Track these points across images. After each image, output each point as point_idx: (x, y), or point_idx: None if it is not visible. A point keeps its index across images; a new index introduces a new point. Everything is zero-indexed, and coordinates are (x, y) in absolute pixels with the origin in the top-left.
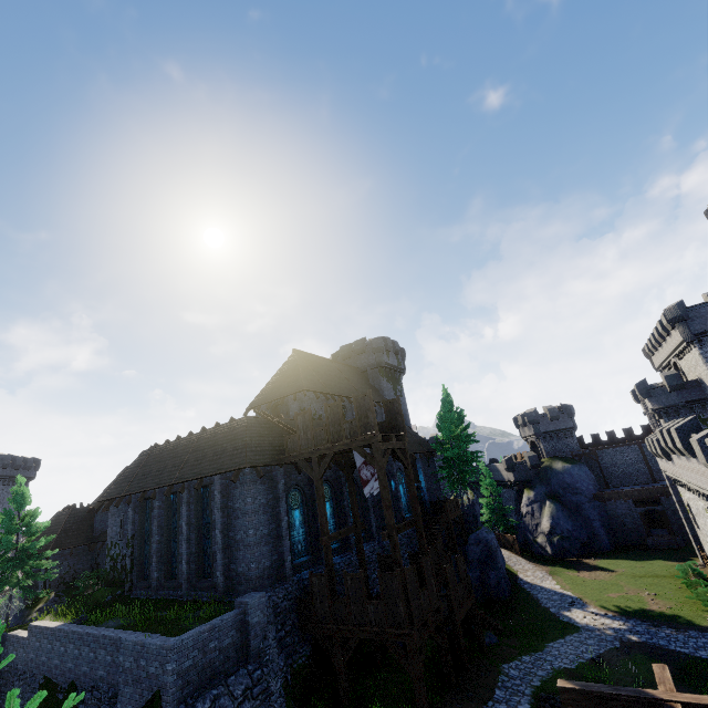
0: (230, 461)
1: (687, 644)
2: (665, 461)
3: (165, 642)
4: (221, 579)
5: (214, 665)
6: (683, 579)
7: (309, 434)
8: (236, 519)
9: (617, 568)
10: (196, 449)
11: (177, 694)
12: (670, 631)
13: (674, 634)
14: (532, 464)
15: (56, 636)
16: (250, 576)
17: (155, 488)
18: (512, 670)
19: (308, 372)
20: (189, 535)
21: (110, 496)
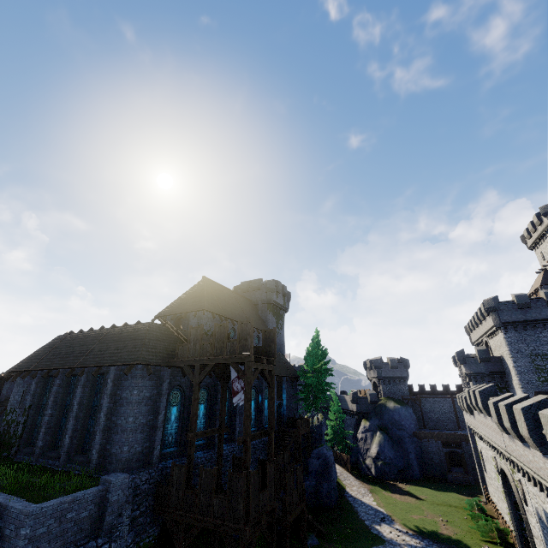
0: (127, 356)
1: None
2: (469, 415)
3: (26, 507)
4: (96, 456)
5: (66, 534)
6: (469, 511)
7: (197, 345)
8: (120, 406)
9: (422, 494)
10: (102, 341)
11: None
12: None
13: None
14: (372, 400)
15: None
16: (121, 458)
17: (59, 368)
18: None
19: (211, 296)
20: (78, 414)
21: (19, 368)
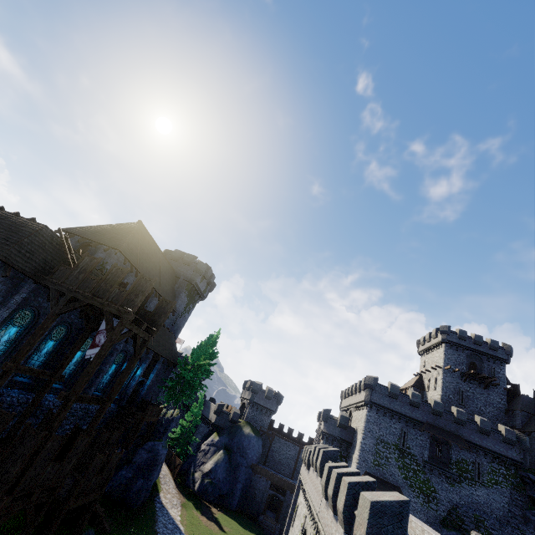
0: None
1: None
2: (305, 468)
3: None
4: None
5: None
6: None
7: (82, 275)
8: None
9: (228, 526)
10: None
11: None
12: None
13: None
14: (233, 418)
15: None
16: None
17: None
18: None
19: (135, 242)
20: None
21: None
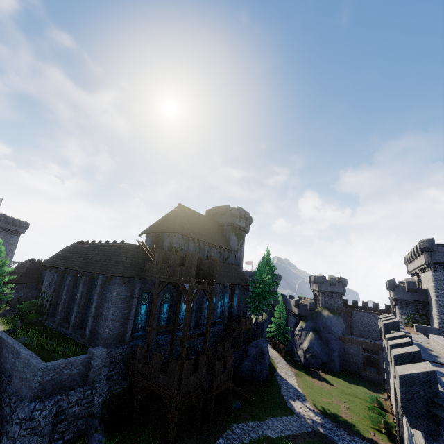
0: (110, 269)
1: (349, 443)
2: None
3: (38, 364)
4: (88, 333)
5: (64, 382)
6: (370, 403)
7: (159, 266)
8: (105, 302)
9: (336, 384)
10: (98, 253)
11: (37, 393)
12: (344, 432)
13: (345, 435)
14: (310, 307)
15: None
16: (103, 337)
17: (70, 269)
18: (237, 429)
19: (182, 220)
20: (80, 302)
21: (48, 264)
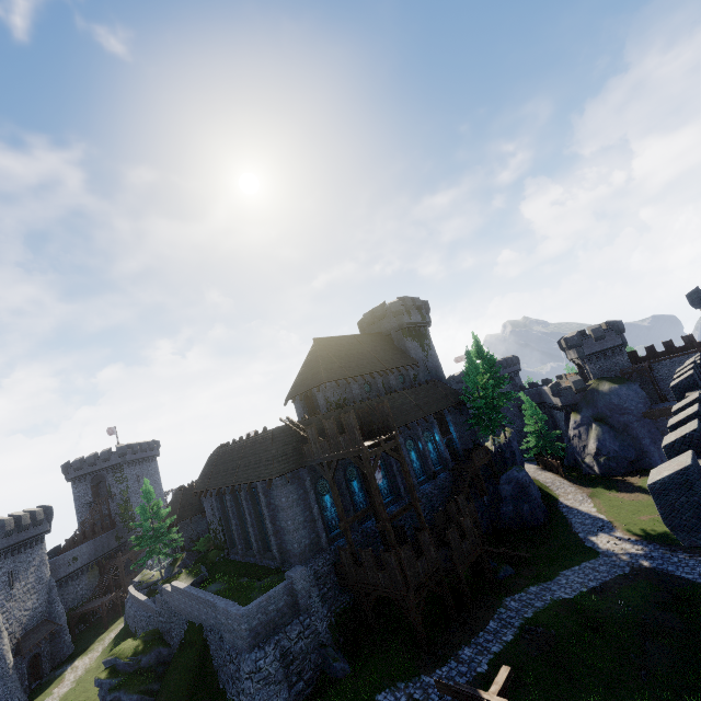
0: (264, 471)
1: (694, 570)
2: None
3: (238, 611)
4: (277, 555)
5: (274, 620)
6: None
7: (317, 444)
8: (278, 513)
9: None
10: (244, 456)
11: (252, 641)
12: (684, 556)
13: (686, 559)
14: (577, 388)
15: (185, 595)
16: (295, 553)
17: (223, 487)
18: (513, 603)
19: (328, 360)
20: (253, 522)
21: (199, 489)
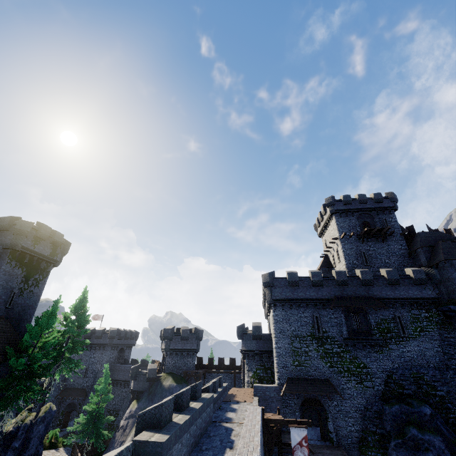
0: None
1: None
2: None
3: None
4: None
5: None
6: None
7: None
8: None
9: None
10: None
11: None
12: None
13: None
14: (149, 376)
15: None
16: None
17: None
18: None
19: None
20: None
21: None
